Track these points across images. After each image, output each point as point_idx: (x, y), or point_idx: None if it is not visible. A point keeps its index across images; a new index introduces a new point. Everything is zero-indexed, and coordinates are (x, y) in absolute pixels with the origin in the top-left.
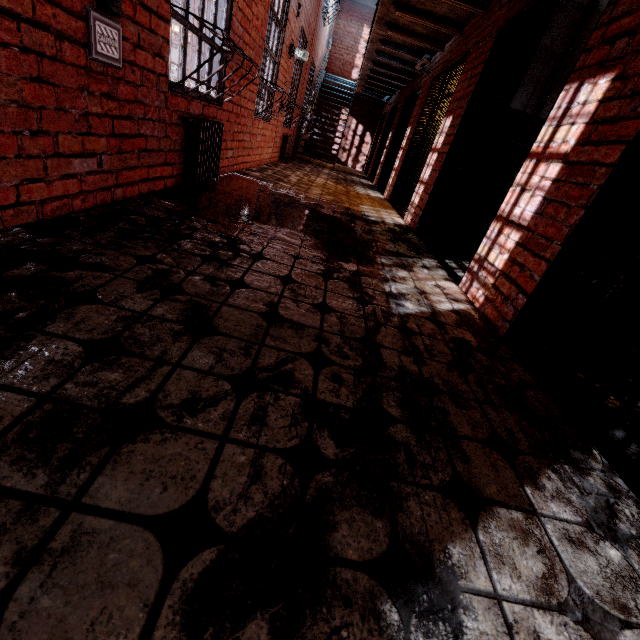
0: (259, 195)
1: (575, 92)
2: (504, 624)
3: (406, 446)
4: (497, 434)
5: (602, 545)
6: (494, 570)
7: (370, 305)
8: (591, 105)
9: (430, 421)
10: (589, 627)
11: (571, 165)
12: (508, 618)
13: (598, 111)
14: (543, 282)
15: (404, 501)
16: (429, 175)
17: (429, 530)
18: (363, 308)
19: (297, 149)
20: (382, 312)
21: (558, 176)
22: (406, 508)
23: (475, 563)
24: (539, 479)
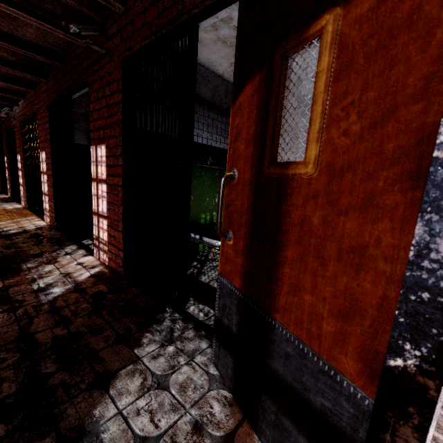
0: None
1: (96, 150)
2: (123, 419)
3: (62, 383)
4: (120, 334)
5: (167, 349)
6: (118, 401)
7: (21, 308)
8: (104, 158)
9: (78, 356)
10: (159, 386)
11: (109, 185)
12: (125, 415)
13: (107, 161)
14: (124, 242)
15: (64, 413)
16: (48, 189)
17: (81, 414)
18: (14, 314)
19: None
20: (33, 307)
21: (107, 190)
22: (66, 416)
23: (108, 407)
24: (141, 341)
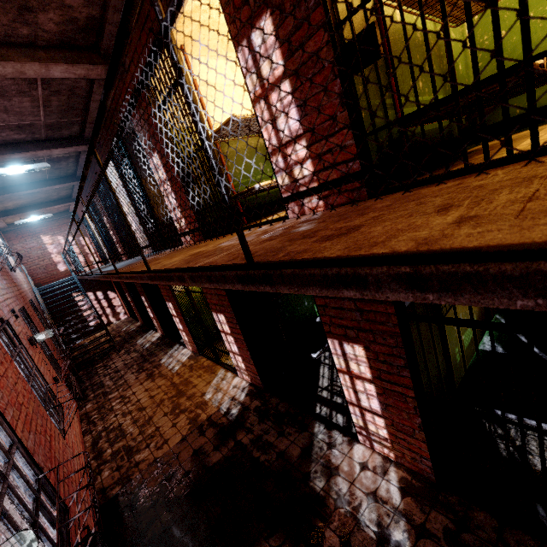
0: (165, 523)
1: (340, 345)
2: None
3: None
4: None
5: None
6: None
7: None
8: (362, 358)
9: None
10: None
11: (382, 388)
12: None
13: (371, 363)
14: (432, 453)
15: None
16: (238, 350)
17: None
18: None
19: (72, 366)
20: None
21: (378, 391)
22: None
23: None
24: None
